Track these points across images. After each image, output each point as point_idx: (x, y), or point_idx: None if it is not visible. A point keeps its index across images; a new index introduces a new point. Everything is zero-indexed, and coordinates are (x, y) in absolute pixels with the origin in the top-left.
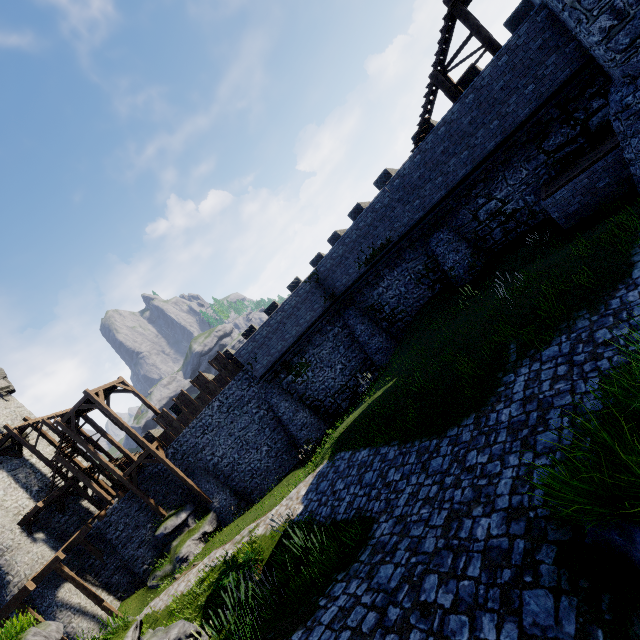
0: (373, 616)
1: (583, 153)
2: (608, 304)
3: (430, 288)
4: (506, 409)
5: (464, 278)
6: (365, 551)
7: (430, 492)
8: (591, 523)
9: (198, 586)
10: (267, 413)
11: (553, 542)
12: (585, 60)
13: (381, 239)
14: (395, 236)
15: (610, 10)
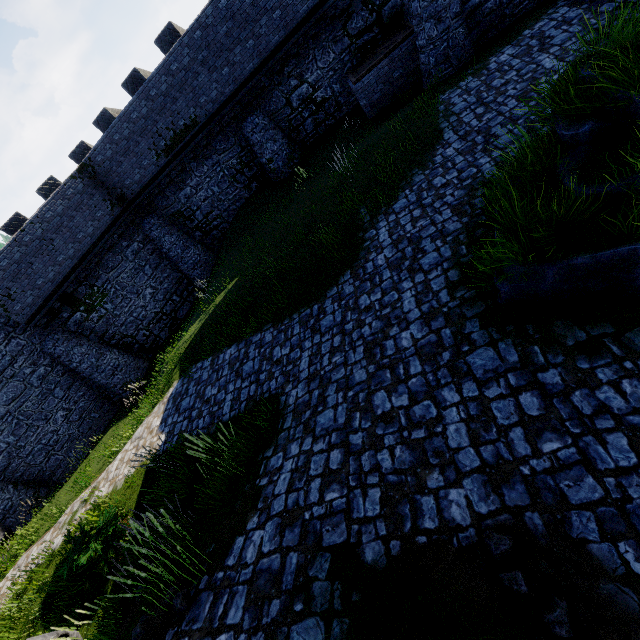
0: (337, 453)
1: (377, 45)
2: (434, 161)
3: (246, 187)
4: (380, 255)
5: (284, 171)
6: (286, 420)
7: (334, 343)
8: (509, 282)
9: (16, 604)
10: (52, 369)
11: (473, 317)
12: None
13: (184, 118)
14: (202, 115)
15: None
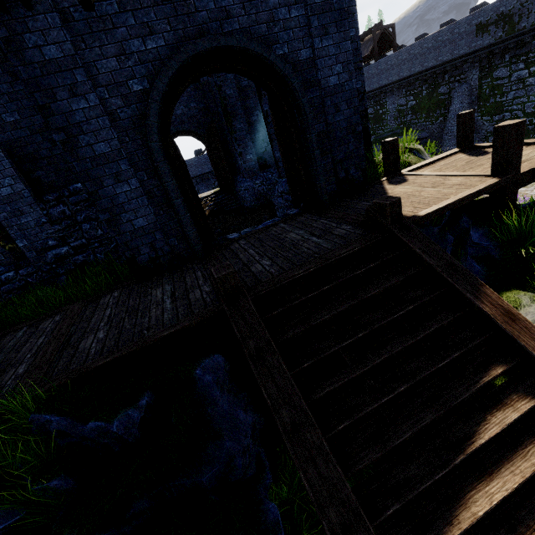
0: None
1: None
2: None
3: None
4: None
5: None
6: None
7: None
8: None
9: None
10: None
11: None
12: None
13: None
14: None
15: None
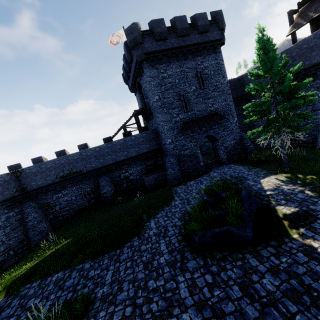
0: (129, 308)
1: (154, 170)
2: (171, 204)
3: (88, 201)
4: (151, 231)
5: (109, 198)
6: (95, 304)
7: (127, 265)
8: (198, 237)
9: None
10: None
11: (187, 250)
12: (160, 147)
13: (77, 168)
14: (85, 170)
15: (171, 139)
